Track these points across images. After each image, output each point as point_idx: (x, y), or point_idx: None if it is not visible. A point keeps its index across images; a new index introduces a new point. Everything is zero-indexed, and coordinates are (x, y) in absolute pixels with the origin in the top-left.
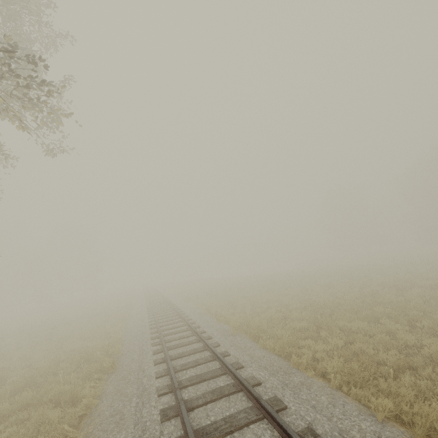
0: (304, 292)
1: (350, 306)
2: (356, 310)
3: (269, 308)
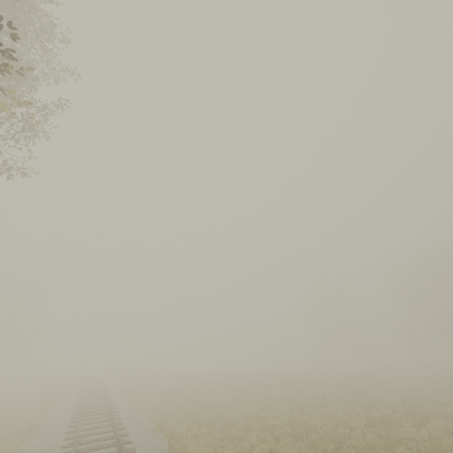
0: (292, 407)
1: (361, 440)
2: (372, 450)
3: (247, 431)
